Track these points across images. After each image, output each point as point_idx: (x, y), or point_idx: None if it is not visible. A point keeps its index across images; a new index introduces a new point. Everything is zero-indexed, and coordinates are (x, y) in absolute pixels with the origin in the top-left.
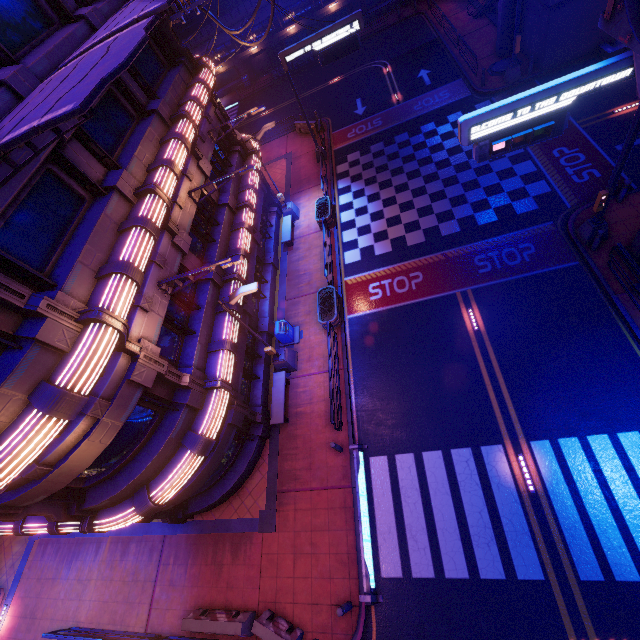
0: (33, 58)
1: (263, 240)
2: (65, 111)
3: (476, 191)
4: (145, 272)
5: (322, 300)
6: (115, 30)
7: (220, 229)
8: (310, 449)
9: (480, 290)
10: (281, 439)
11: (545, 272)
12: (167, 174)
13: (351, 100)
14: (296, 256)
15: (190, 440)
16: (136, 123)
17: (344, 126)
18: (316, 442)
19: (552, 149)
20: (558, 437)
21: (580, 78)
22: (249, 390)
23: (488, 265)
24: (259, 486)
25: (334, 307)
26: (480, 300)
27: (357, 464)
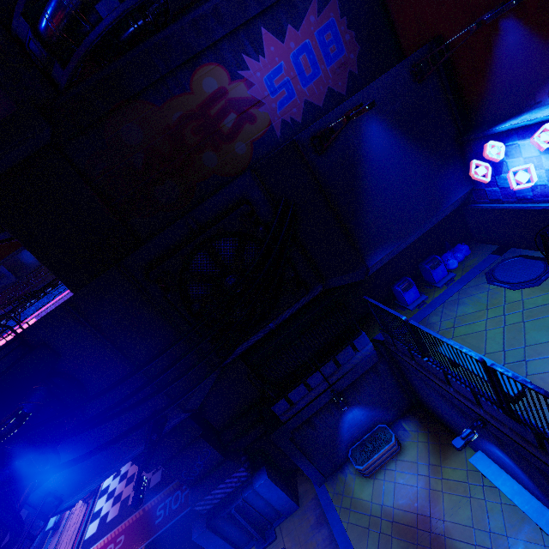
0: None
1: (32, 533)
2: None
3: None
4: None
5: None
6: None
7: None
8: None
9: (149, 544)
10: None
11: (188, 511)
12: None
13: None
14: (55, 541)
15: None
16: None
17: None
18: None
19: None
20: None
21: None
22: None
23: (162, 513)
24: None
25: None
26: None
27: None
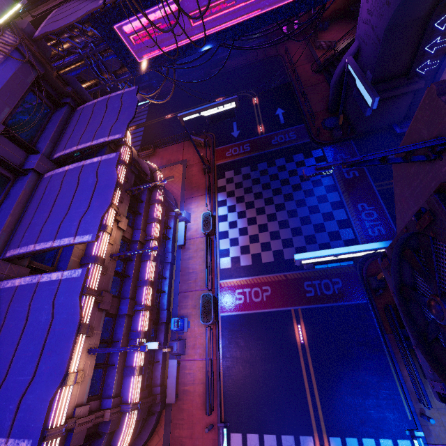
0: None
1: (164, 241)
2: None
3: (308, 226)
4: (79, 361)
5: (203, 303)
6: (57, 246)
7: (133, 265)
8: (192, 422)
9: (306, 310)
10: (173, 410)
11: (347, 304)
12: (95, 270)
13: (229, 122)
14: (187, 255)
15: None
16: None
17: (224, 144)
18: (196, 417)
19: (358, 203)
20: (346, 436)
21: (369, 250)
22: (152, 372)
23: (312, 291)
24: None
25: (211, 311)
26: (306, 319)
27: (222, 439)
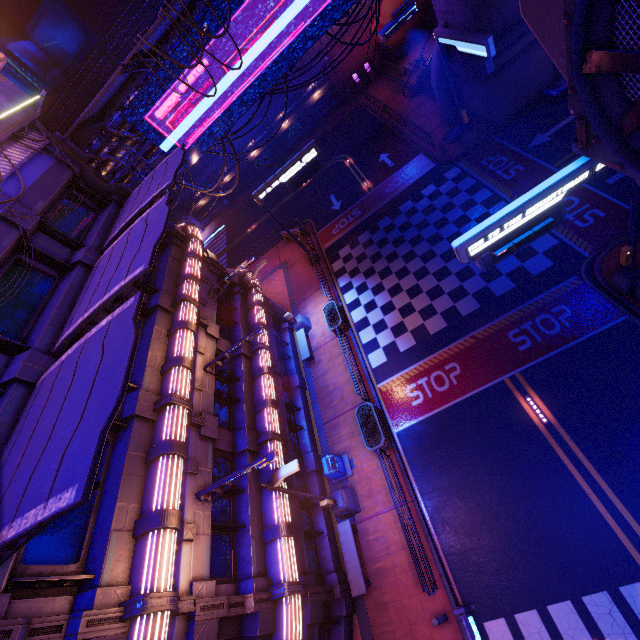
0: (39, 332)
1: (283, 362)
2: (68, 505)
3: None
4: (181, 501)
5: (363, 421)
6: (107, 299)
7: (241, 384)
8: (407, 622)
9: (529, 371)
10: (369, 611)
11: (594, 335)
12: (181, 373)
13: (325, 198)
14: (320, 370)
15: None
16: (142, 325)
17: (326, 224)
18: (411, 610)
19: None
20: None
21: (564, 178)
22: (316, 553)
23: (526, 340)
24: None
25: (378, 427)
26: (534, 383)
27: (472, 638)
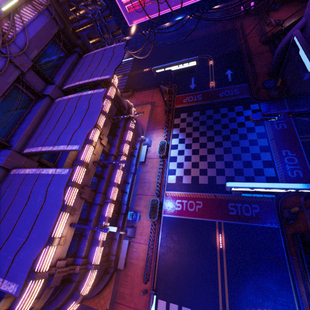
0: (18, 137)
1: (131, 157)
2: (12, 294)
3: (239, 162)
4: (63, 231)
5: (152, 205)
6: (55, 150)
7: (107, 170)
8: (133, 285)
9: (227, 224)
10: (121, 274)
11: (261, 226)
12: (81, 170)
13: (189, 77)
14: (145, 169)
15: (76, 296)
16: None
17: (182, 93)
18: (136, 282)
19: (282, 149)
20: None
21: (291, 188)
22: (111, 245)
23: (234, 211)
24: (108, 295)
25: (157, 212)
26: (226, 230)
27: (152, 302)
